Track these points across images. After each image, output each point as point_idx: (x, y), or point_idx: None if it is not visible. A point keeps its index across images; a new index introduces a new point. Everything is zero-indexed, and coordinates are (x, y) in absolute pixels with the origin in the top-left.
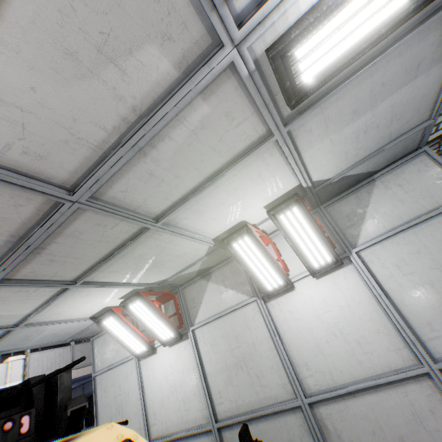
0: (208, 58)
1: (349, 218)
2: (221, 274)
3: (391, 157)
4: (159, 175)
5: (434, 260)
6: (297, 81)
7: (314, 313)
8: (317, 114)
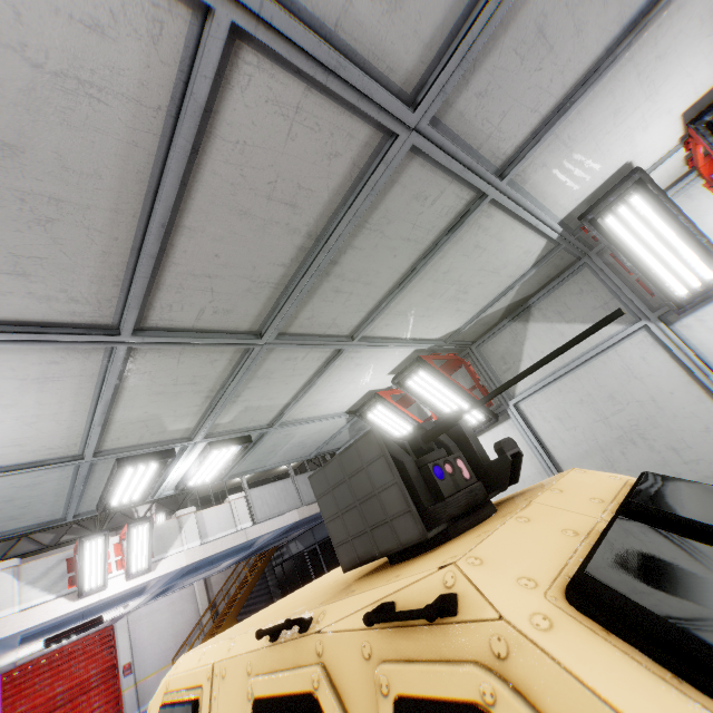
0: None
1: None
2: (552, 303)
3: None
4: (550, 33)
5: None
6: None
7: None
8: None
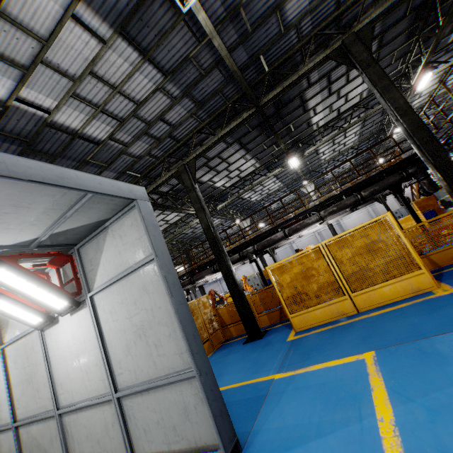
0: None
1: (91, 262)
2: None
3: (107, 210)
4: None
5: (129, 311)
6: None
7: (67, 345)
8: None
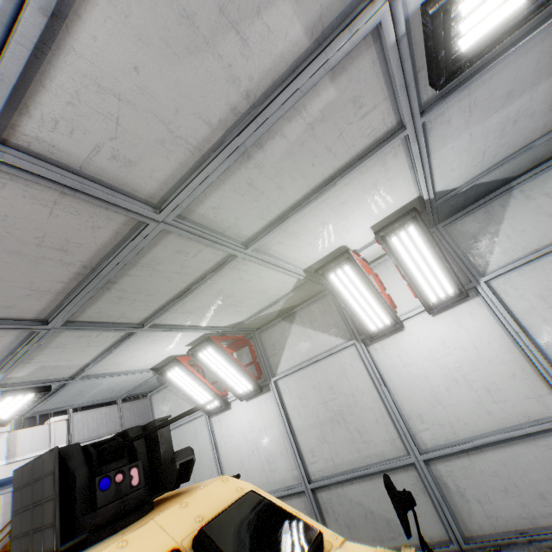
0: (351, 19)
1: (475, 239)
2: (308, 314)
3: (537, 157)
4: (259, 186)
5: None
6: (452, 50)
7: (430, 357)
8: (462, 98)
